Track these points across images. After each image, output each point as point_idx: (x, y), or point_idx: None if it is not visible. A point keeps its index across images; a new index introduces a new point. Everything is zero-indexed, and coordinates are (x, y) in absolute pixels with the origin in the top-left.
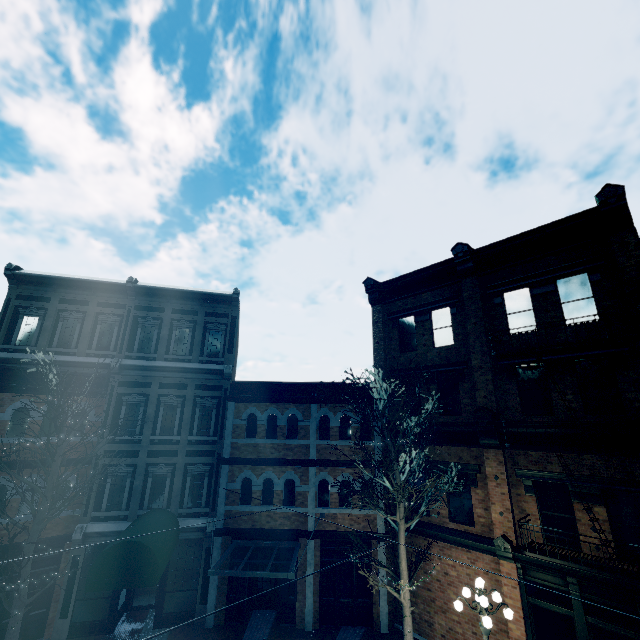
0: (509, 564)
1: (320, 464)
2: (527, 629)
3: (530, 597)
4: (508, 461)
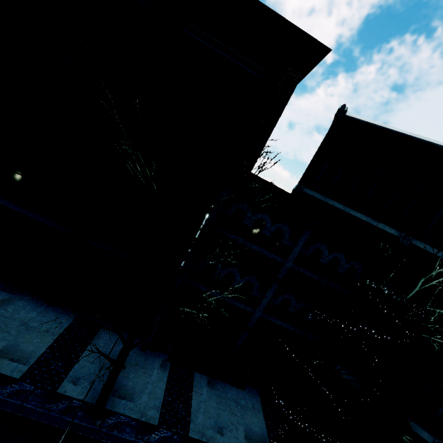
0: None
1: None
2: None
3: None
4: None
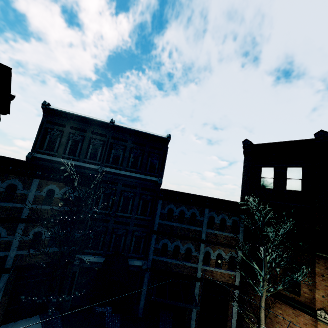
0: (324, 325)
1: (207, 242)
2: None
3: None
4: None
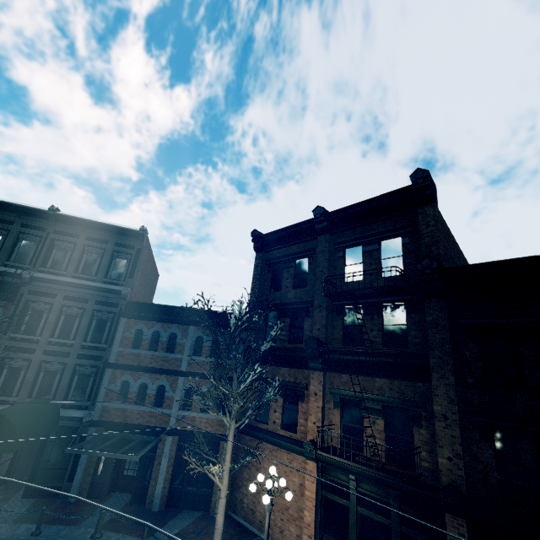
0: (313, 463)
1: (189, 375)
2: (317, 516)
3: (323, 490)
4: (327, 381)
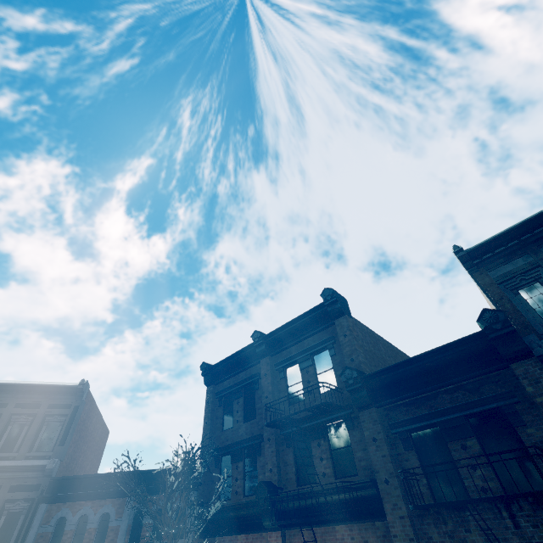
0: None
1: None
2: None
3: None
4: None
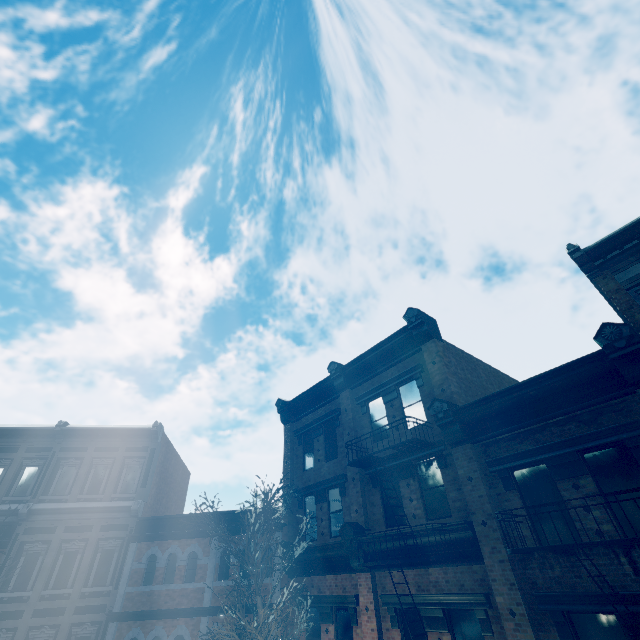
0: None
1: (214, 612)
2: None
3: None
4: (378, 586)
